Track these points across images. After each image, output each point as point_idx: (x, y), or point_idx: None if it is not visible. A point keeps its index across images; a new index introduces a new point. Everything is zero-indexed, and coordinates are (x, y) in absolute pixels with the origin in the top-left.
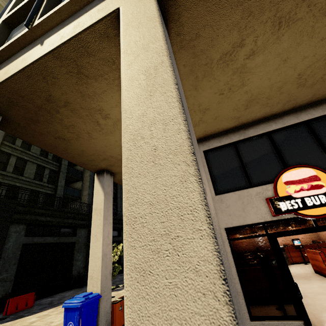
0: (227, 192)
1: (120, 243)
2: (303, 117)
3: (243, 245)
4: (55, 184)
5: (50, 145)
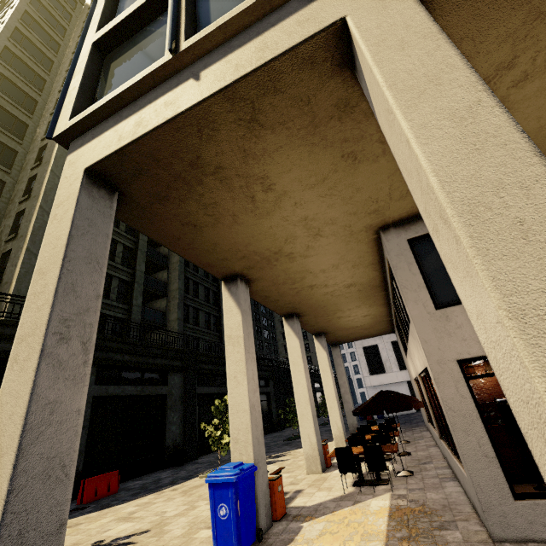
0: (455, 304)
1: None
2: None
3: None
4: (128, 302)
5: (170, 236)
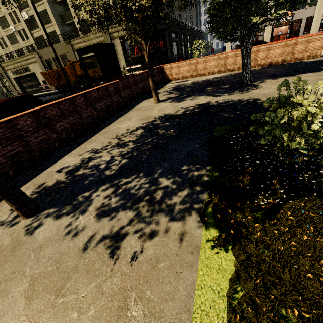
0: None
1: (184, 43)
2: None
3: None
4: None
5: None
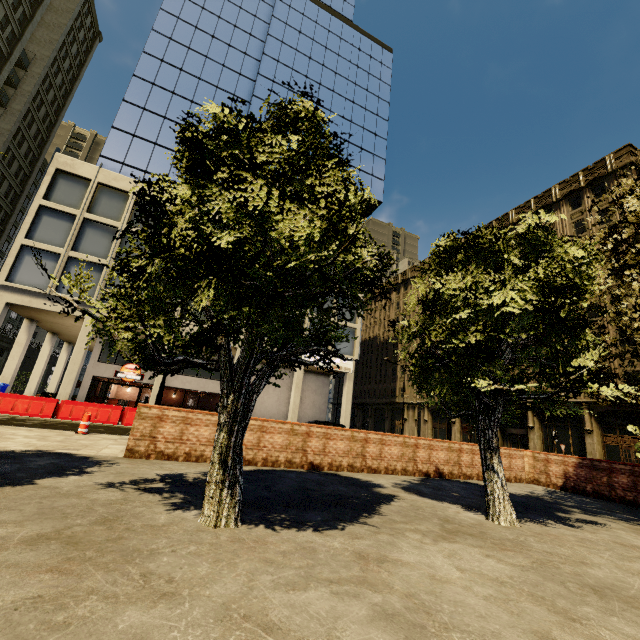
0: (104, 362)
1: None
2: None
3: (126, 397)
4: None
5: (17, 310)
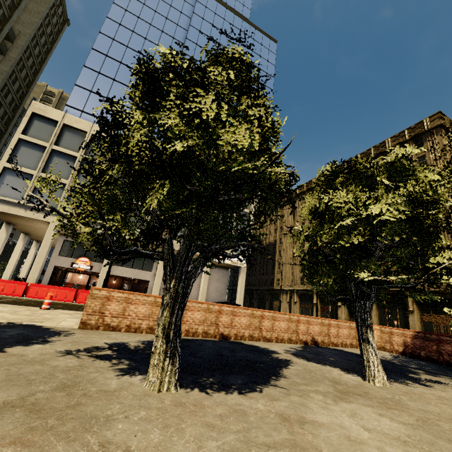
0: (63, 256)
1: None
2: None
3: (78, 282)
4: None
5: None
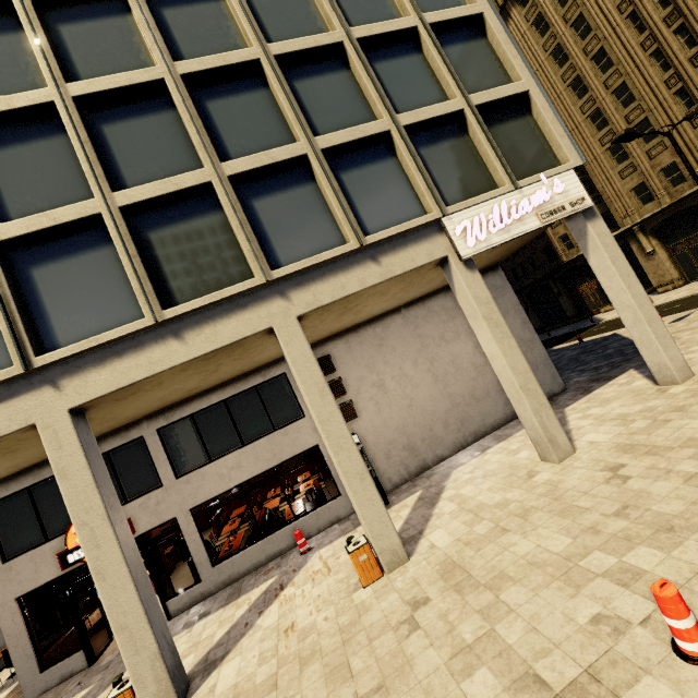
0: (19, 555)
1: None
2: (103, 449)
3: None
4: None
5: None
